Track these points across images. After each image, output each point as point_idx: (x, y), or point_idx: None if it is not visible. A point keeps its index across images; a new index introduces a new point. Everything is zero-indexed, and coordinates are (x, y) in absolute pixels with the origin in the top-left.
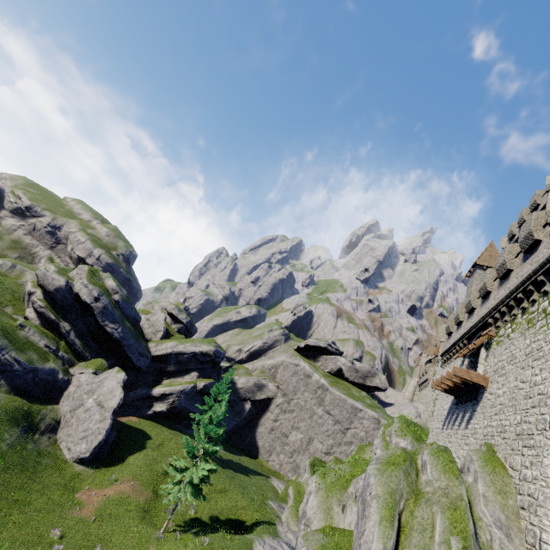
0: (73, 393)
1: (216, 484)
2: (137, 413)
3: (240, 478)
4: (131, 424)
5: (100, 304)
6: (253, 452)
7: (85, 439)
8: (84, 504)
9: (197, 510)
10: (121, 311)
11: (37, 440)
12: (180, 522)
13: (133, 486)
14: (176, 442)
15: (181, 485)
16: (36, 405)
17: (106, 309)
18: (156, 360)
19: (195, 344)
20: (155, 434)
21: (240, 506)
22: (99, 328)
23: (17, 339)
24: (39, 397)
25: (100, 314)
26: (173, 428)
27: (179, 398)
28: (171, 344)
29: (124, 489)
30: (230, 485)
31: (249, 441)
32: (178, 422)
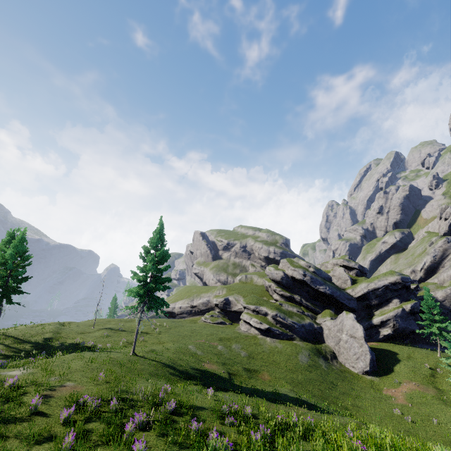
0: (329, 334)
1: None
2: (371, 339)
3: None
4: (375, 347)
5: (307, 277)
6: None
7: (359, 359)
8: (394, 397)
9: None
10: (319, 277)
11: (332, 364)
12: None
13: (416, 385)
14: (419, 353)
15: None
16: (316, 345)
17: (312, 279)
18: (360, 300)
19: (381, 279)
20: (398, 350)
21: None
22: (315, 292)
23: (285, 312)
24: (313, 340)
25: (311, 283)
26: (405, 345)
27: (396, 321)
28: (363, 285)
29: (411, 387)
30: None
31: None
32: (401, 341)
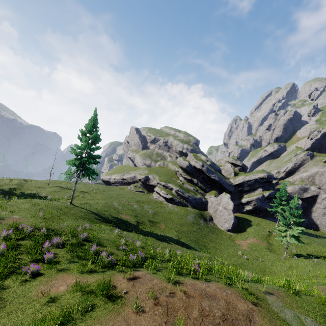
0: (211, 205)
1: (301, 240)
2: (238, 212)
3: (314, 239)
4: (239, 216)
5: (204, 168)
6: (313, 227)
7: (226, 222)
8: (241, 245)
9: (296, 251)
10: (213, 168)
11: (209, 223)
12: (290, 255)
13: (257, 240)
14: (265, 222)
15: (287, 237)
16: (201, 211)
17: (208, 169)
18: (237, 186)
19: (254, 174)
20: (253, 219)
21: (323, 251)
22: (208, 178)
23: (185, 189)
24: (200, 208)
25: (206, 172)
26: (258, 217)
27: (256, 202)
28: (241, 177)
29: (253, 241)
30: (310, 241)
31: (308, 221)
32: (257, 214)
